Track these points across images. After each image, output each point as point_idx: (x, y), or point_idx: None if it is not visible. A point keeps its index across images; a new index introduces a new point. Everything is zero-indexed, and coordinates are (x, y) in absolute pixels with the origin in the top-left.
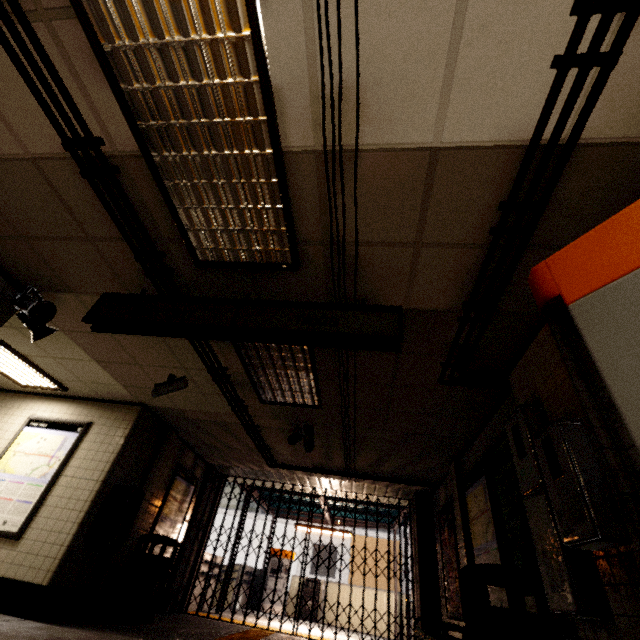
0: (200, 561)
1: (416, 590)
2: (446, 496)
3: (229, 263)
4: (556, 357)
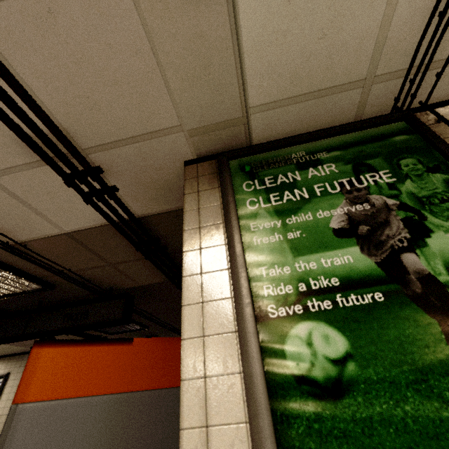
0: None
1: None
2: None
3: (9, 295)
4: None
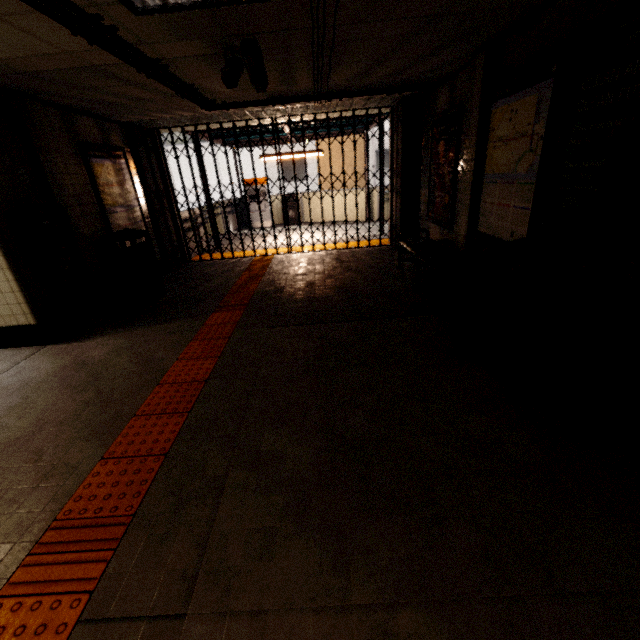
0: (180, 224)
1: (396, 200)
2: (451, 102)
3: None
4: None
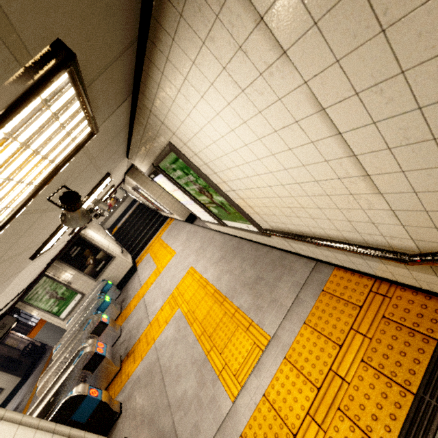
0: None
1: None
2: None
3: None
4: None
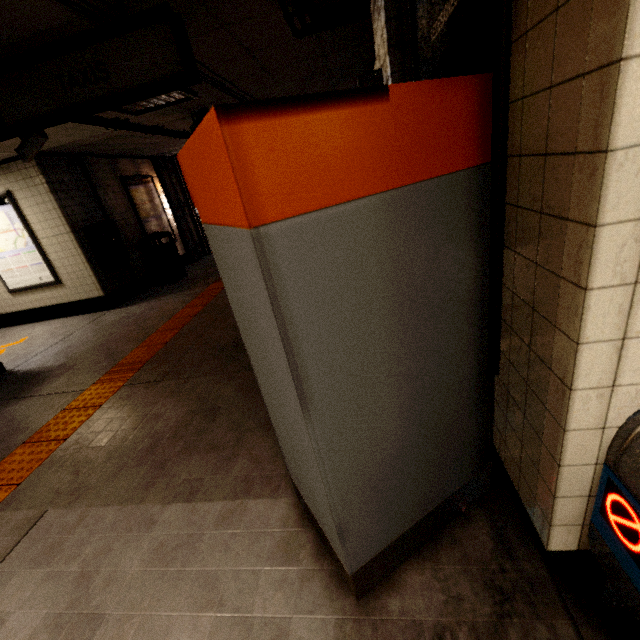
0: (199, 225)
1: None
2: None
3: None
4: (383, 11)
